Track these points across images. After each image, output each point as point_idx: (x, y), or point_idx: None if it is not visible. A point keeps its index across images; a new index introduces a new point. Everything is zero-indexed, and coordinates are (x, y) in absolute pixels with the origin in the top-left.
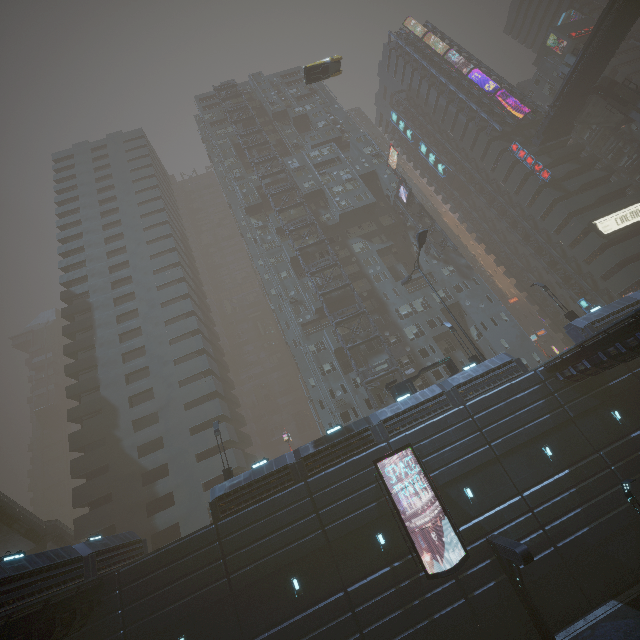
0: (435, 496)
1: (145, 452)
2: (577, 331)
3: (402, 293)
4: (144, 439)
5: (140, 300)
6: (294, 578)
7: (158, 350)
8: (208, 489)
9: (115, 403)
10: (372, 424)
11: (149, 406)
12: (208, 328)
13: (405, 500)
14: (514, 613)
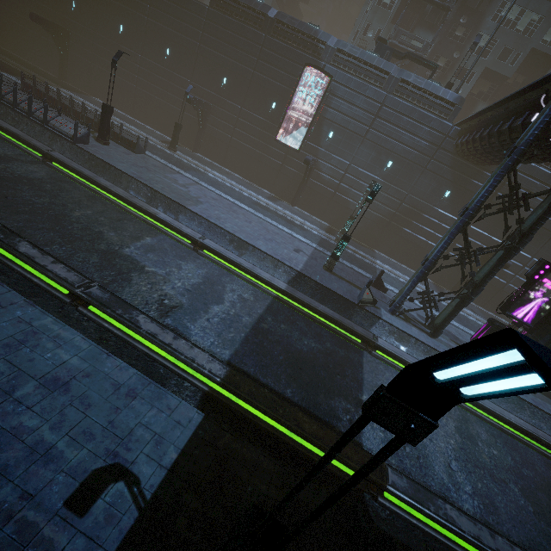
0: (313, 116)
1: None
2: None
3: None
4: None
5: None
6: (225, 78)
7: None
8: None
9: None
10: (331, 45)
11: None
12: None
13: (300, 103)
14: (293, 188)
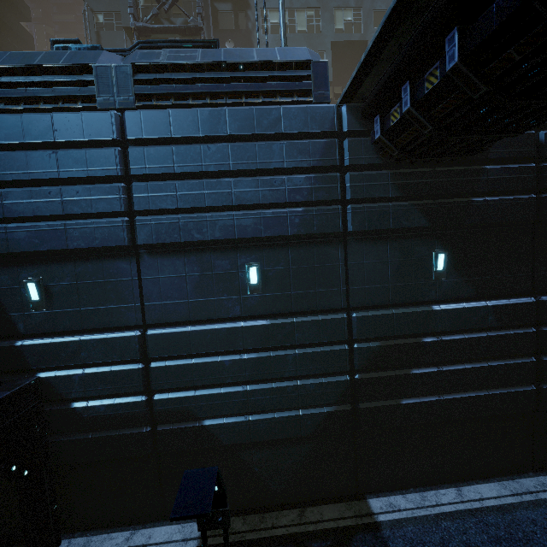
0: None
1: None
2: None
3: None
4: None
5: None
6: None
7: None
8: None
9: None
10: None
11: None
12: None
13: None
14: None
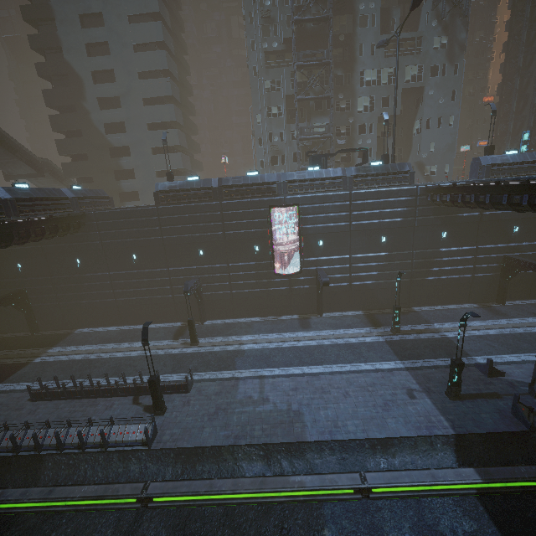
0: (298, 239)
1: (110, 131)
2: (478, 166)
3: (378, 53)
4: (109, 119)
5: None
6: (201, 250)
7: (117, 25)
8: (160, 177)
9: (79, 73)
10: (280, 181)
11: (111, 89)
12: (172, 12)
13: (280, 235)
14: (311, 300)
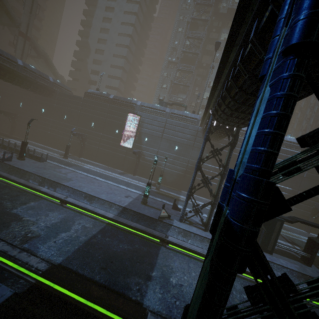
0: (136, 132)
1: (93, 73)
2: None
3: None
4: (94, 68)
5: (117, 3)
6: (93, 123)
7: (113, 35)
8: None
9: (91, 48)
10: (138, 104)
11: (100, 57)
12: (141, 38)
13: (129, 128)
14: (133, 166)
